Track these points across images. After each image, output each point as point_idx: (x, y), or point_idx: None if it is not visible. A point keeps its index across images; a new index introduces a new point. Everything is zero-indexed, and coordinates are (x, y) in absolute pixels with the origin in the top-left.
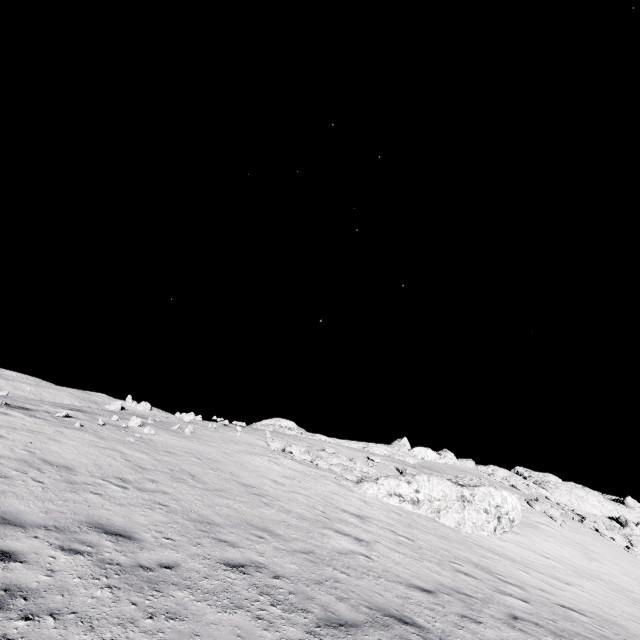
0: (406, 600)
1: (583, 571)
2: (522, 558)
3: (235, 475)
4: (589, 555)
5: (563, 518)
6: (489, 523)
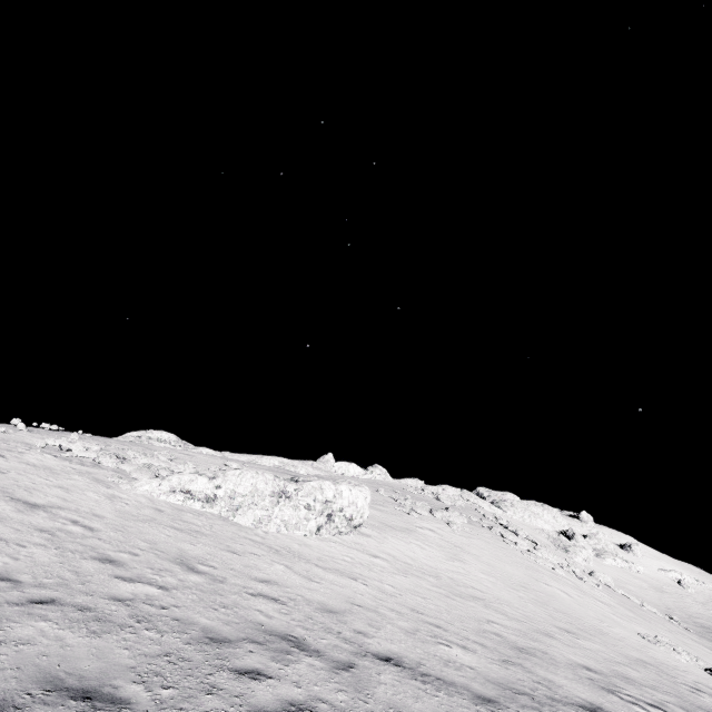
0: None
1: (418, 569)
2: (324, 556)
3: None
4: (457, 556)
5: (467, 525)
6: (309, 521)
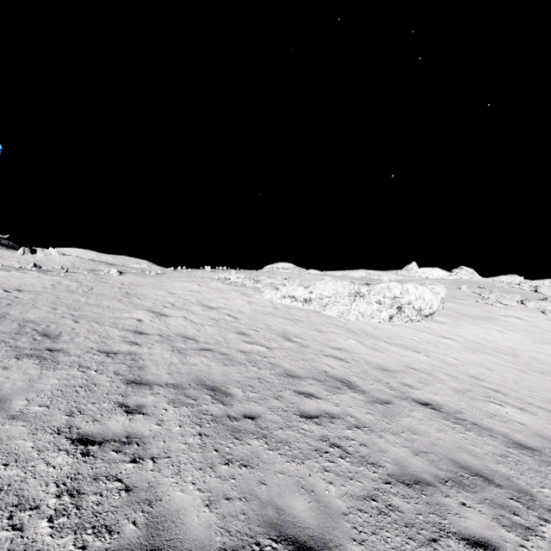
0: (93, 333)
1: (492, 348)
2: (393, 336)
3: (135, 290)
4: (548, 340)
5: None
6: (381, 312)
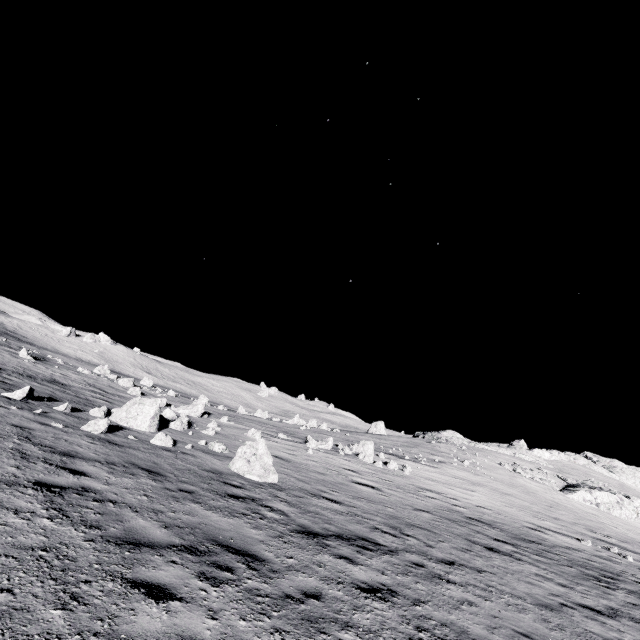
0: None
1: None
2: None
3: (541, 495)
4: None
5: None
6: (633, 515)
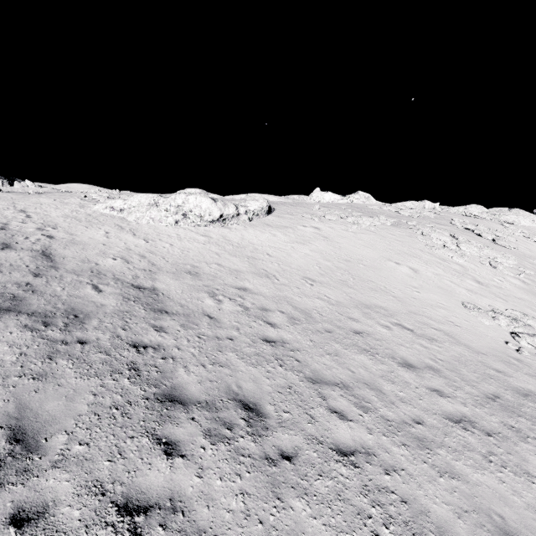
0: None
1: (232, 243)
2: (156, 233)
3: None
4: (306, 241)
5: (384, 227)
6: (168, 218)
